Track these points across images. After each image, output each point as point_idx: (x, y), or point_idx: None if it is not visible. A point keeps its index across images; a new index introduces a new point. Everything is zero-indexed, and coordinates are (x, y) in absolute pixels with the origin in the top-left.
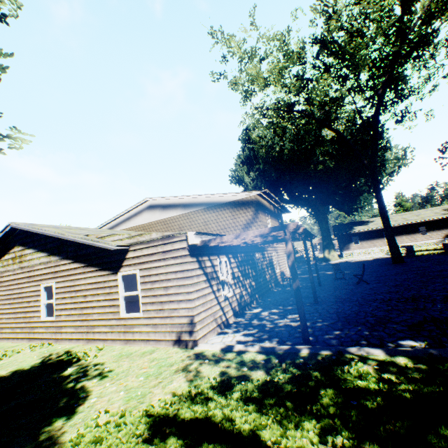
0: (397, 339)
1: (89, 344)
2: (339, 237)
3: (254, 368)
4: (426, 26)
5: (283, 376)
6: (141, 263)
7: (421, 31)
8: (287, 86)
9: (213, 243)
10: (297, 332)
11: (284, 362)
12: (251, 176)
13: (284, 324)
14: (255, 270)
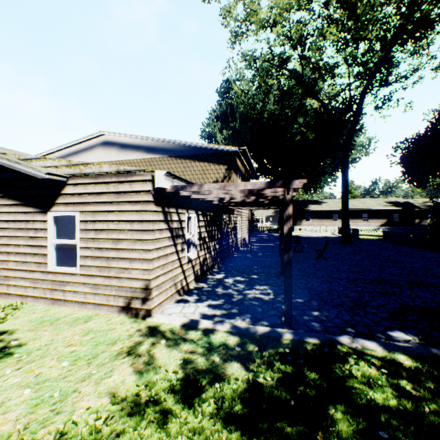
0: (385, 329)
1: (0, 299)
2: (294, 212)
3: (228, 358)
4: (435, 6)
5: (269, 375)
6: (83, 203)
7: (430, 10)
8: (284, 34)
9: (188, 191)
10: (271, 309)
11: (267, 352)
12: (224, 135)
13: (253, 296)
14: (221, 233)
